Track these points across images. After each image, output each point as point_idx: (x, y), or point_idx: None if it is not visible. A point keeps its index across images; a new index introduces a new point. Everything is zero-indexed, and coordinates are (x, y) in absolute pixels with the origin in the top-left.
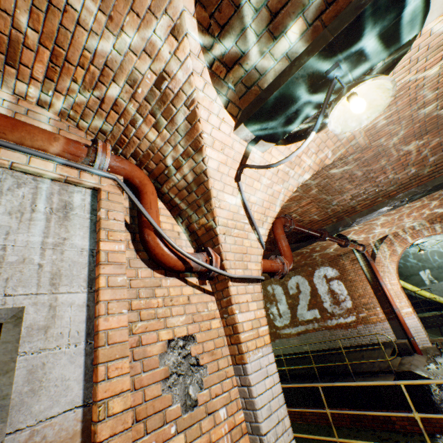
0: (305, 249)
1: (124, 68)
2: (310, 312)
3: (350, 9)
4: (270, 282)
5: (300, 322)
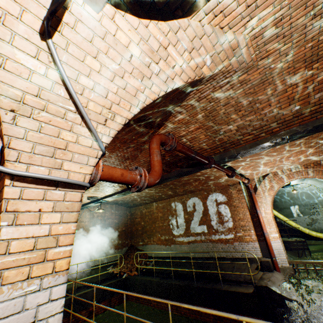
0: (202, 176)
1: None
2: (200, 227)
3: None
4: (174, 199)
5: (191, 234)
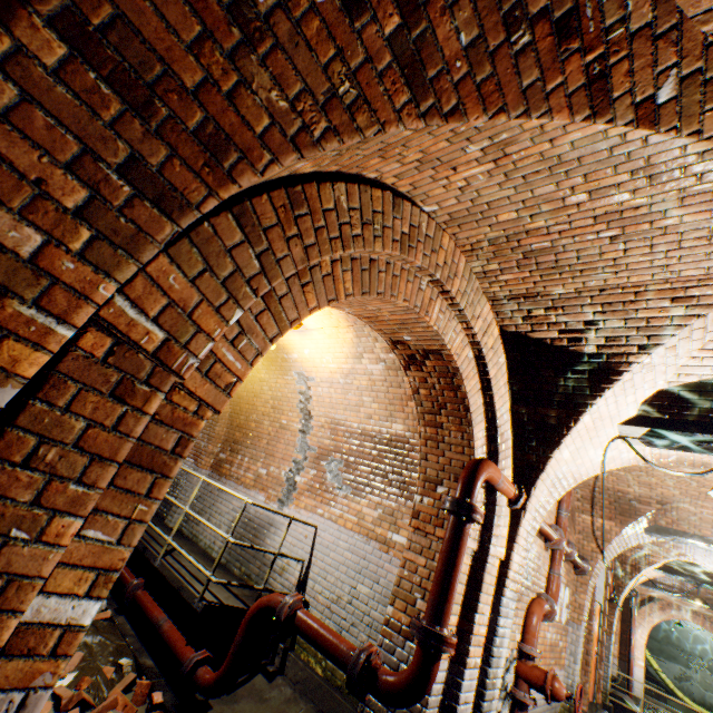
0: None
1: (640, 546)
2: None
3: (711, 582)
4: None
5: None
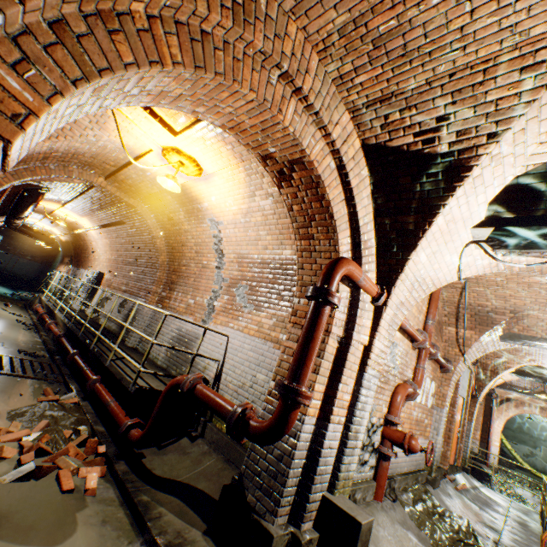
0: None
1: (498, 356)
2: None
3: None
4: None
5: None
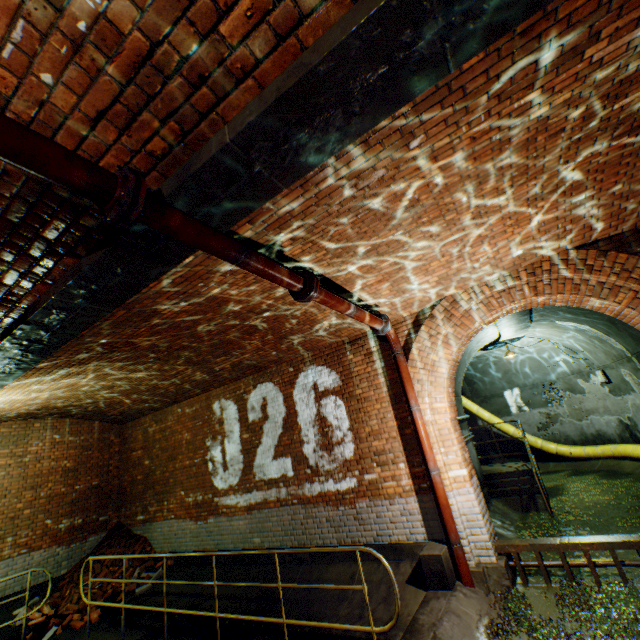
0: (257, 317)
1: None
2: (277, 463)
3: None
4: (220, 393)
5: (256, 484)
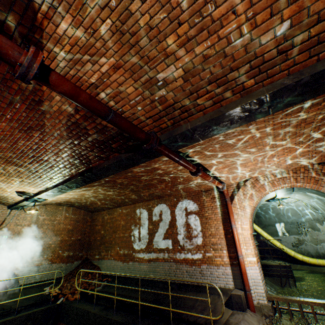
0: (167, 176)
1: None
2: (164, 241)
3: None
4: (140, 205)
5: (153, 249)
